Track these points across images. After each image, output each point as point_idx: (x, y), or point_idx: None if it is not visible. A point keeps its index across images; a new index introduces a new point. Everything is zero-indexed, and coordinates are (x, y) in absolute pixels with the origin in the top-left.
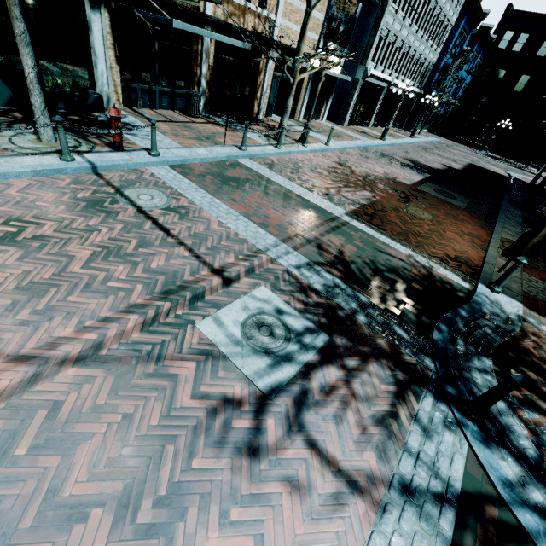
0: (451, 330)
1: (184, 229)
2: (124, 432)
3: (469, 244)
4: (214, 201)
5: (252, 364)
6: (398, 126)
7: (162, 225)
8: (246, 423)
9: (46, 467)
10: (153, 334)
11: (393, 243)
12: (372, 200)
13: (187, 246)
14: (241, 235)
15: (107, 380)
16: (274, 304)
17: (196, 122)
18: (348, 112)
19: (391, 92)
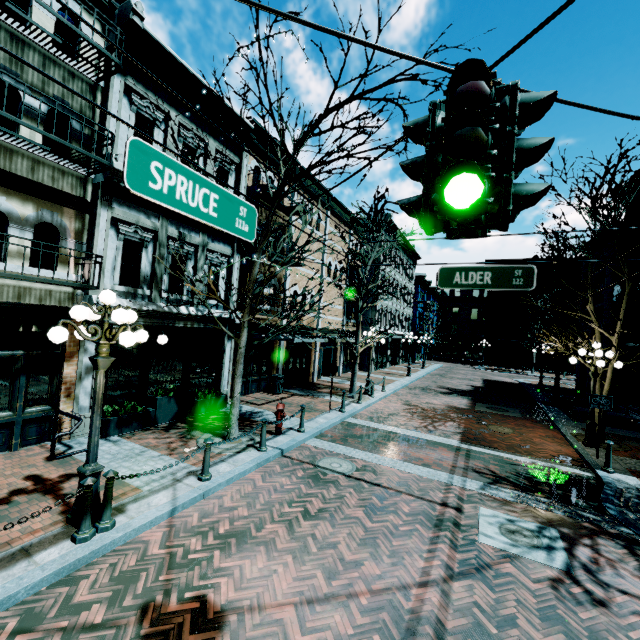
0: (615, 506)
1: (388, 481)
2: (527, 610)
3: (556, 444)
4: (376, 456)
5: (538, 556)
6: (405, 361)
7: (372, 482)
8: (578, 589)
9: (516, 635)
10: (465, 553)
11: (513, 456)
12: (462, 428)
13: (405, 493)
14: (423, 475)
15: (480, 585)
16: (502, 517)
17: (285, 397)
18: (372, 361)
19: (393, 339)
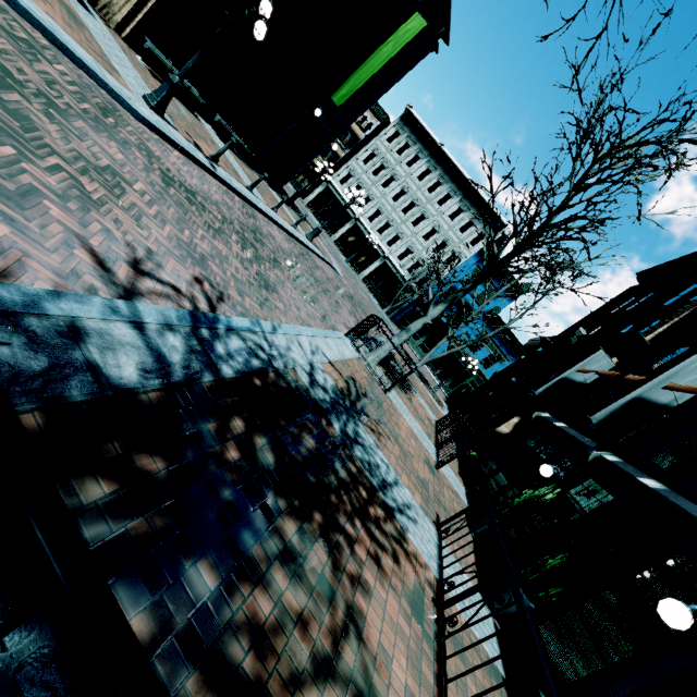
0: None
1: None
2: None
3: None
4: None
5: None
6: (380, 302)
7: None
8: None
9: None
10: None
11: None
12: None
13: None
14: None
15: None
16: None
17: None
18: (310, 195)
19: (362, 234)
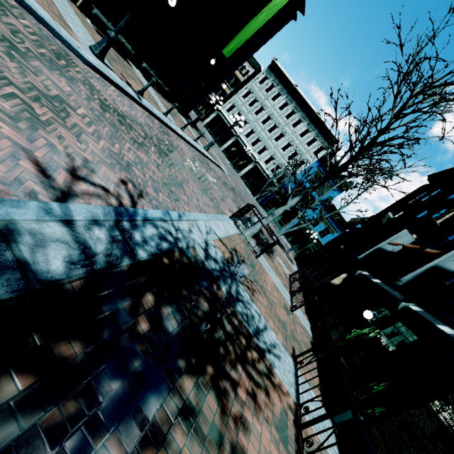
0: None
1: None
2: None
3: None
4: None
5: None
6: (252, 191)
7: None
8: None
9: None
10: None
11: None
12: None
13: None
14: None
15: None
16: None
17: None
18: (207, 119)
19: (241, 146)
